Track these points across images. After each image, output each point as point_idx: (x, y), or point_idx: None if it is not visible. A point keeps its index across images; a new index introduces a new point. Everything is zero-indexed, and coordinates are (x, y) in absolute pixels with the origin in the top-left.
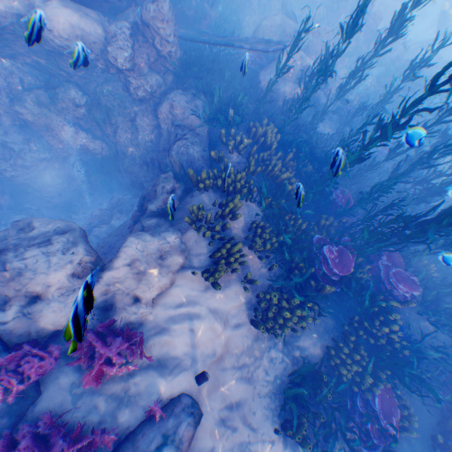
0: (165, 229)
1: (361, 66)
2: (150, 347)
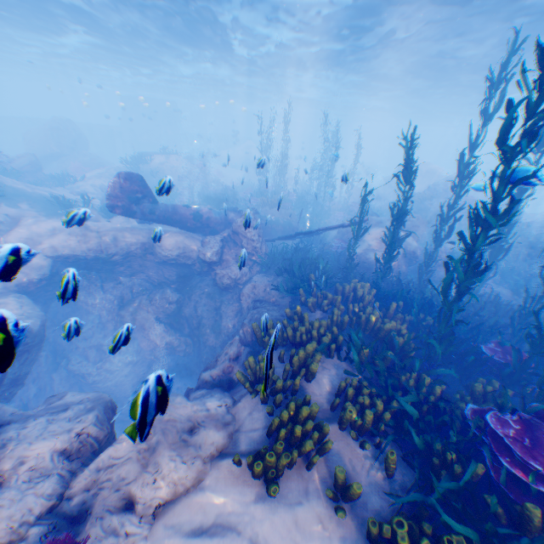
0: (211, 395)
1: (447, 210)
2: None
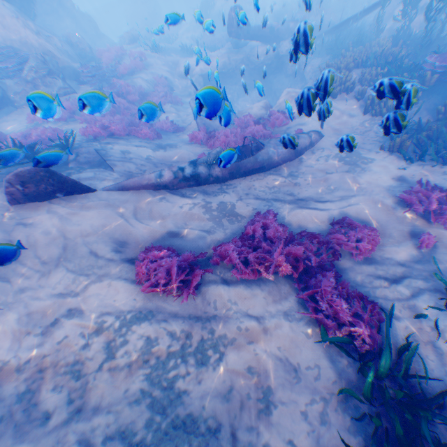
0: None
1: None
2: (295, 121)
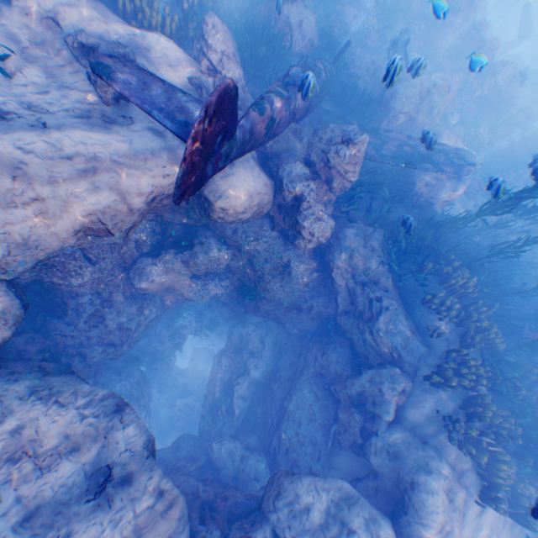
0: (426, 453)
1: None
2: None
